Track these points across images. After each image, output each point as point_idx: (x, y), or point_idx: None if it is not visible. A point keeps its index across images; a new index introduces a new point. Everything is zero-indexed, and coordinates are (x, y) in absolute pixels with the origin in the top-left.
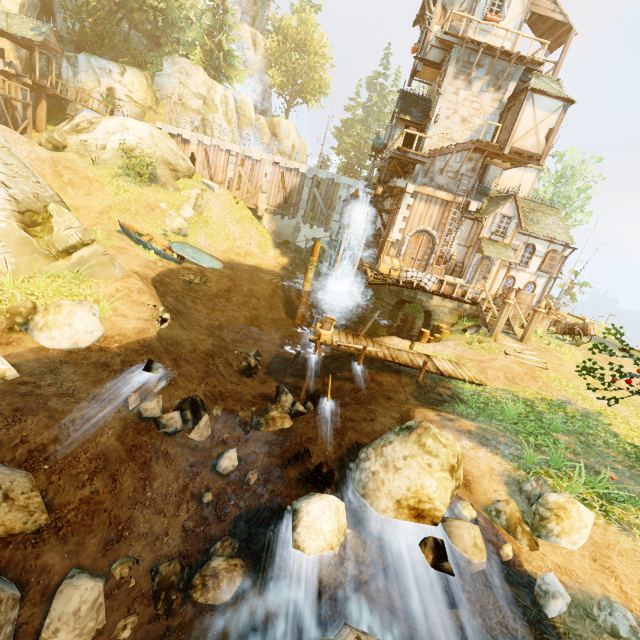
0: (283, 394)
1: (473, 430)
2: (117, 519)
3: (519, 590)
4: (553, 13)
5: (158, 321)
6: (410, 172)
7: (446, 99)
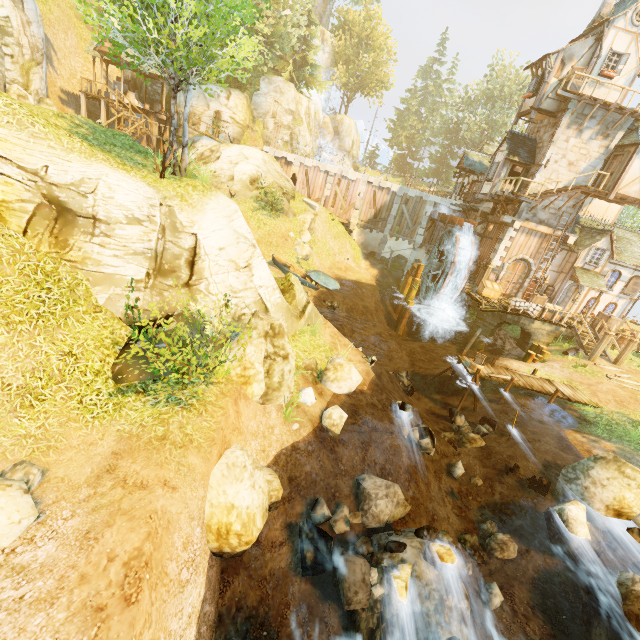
0: (457, 415)
1: (615, 450)
2: (427, 509)
3: None
4: None
5: (367, 361)
6: (515, 208)
7: (557, 146)
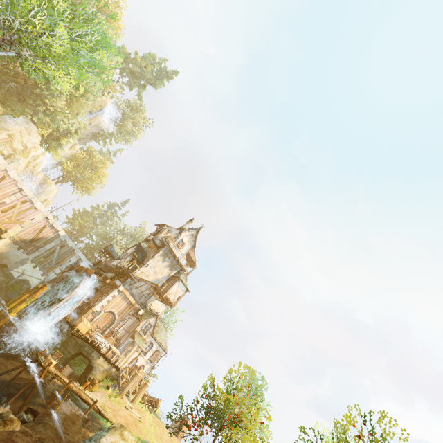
0: (3, 405)
1: None
2: None
3: None
4: (193, 257)
5: None
6: (124, 279)
7: (154, 260)
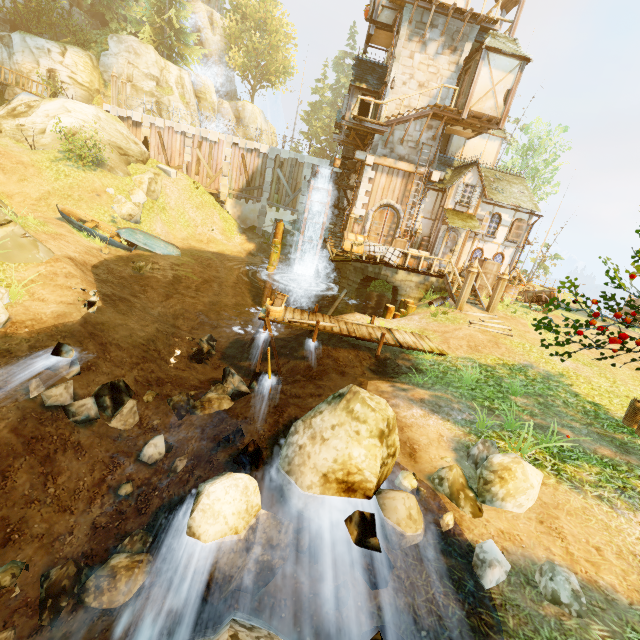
0: (229, 376)
1: (426, 398)
2: (5, 521)
3: (456, 561)
4: None
5: (85, 305)
6: (369, 143)
7: (401, 63)
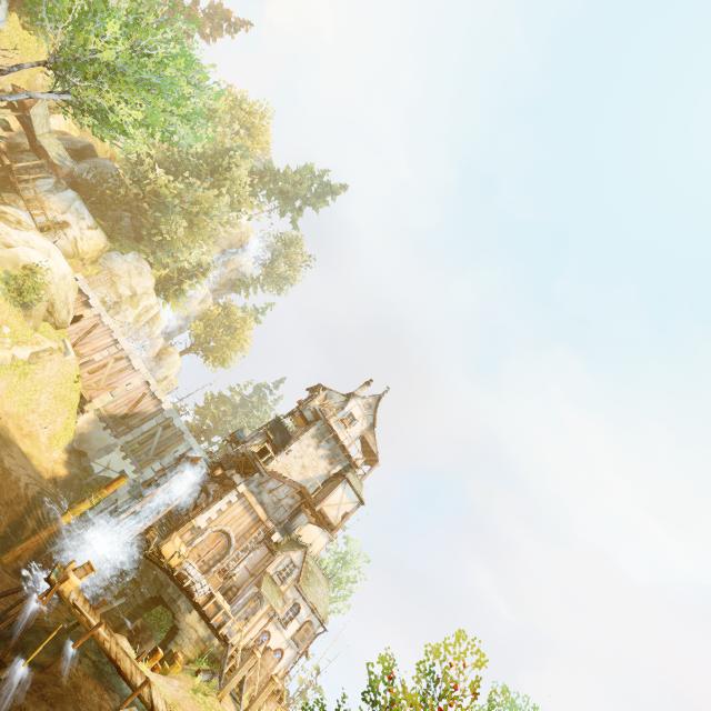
0: None
1: None
2: None
3: None
4: (373, 445)
5: None
6: (249, 475)
7: (301, 445)
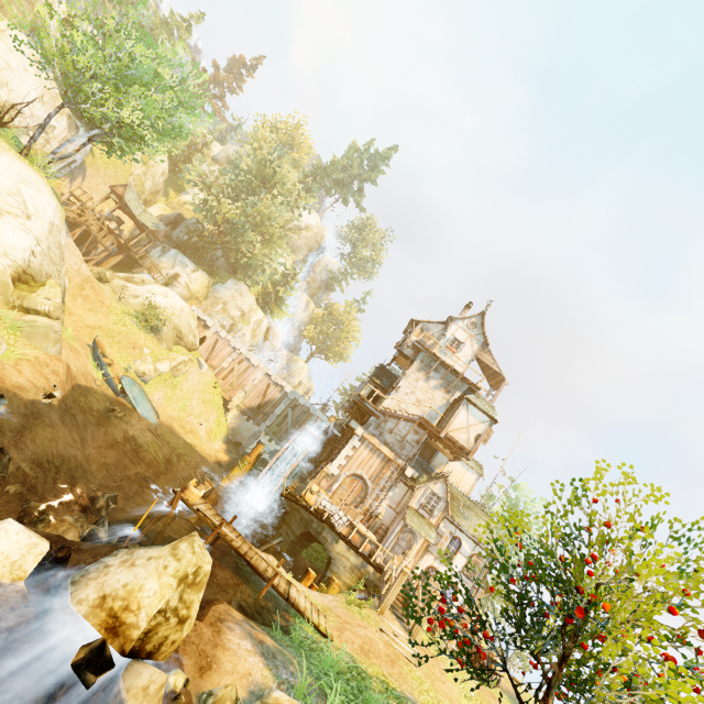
0: (99, 526)
1: (268, 643)
2: None
3: None
4: (492, 365)
5: (45, 394)
6: (365, 420)
7: (408, 381)
